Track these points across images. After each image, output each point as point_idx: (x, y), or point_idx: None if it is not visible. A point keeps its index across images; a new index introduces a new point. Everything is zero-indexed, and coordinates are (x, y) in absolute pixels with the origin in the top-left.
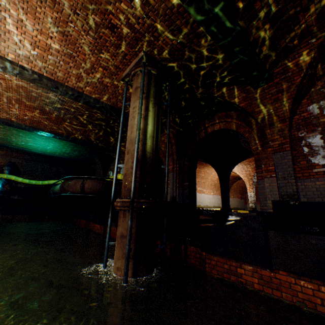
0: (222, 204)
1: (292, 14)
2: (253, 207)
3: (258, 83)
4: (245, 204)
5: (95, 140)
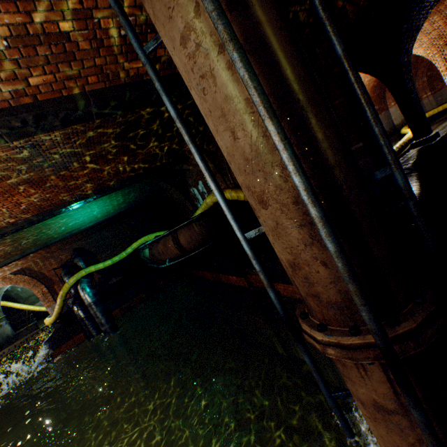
0: (413, 133)
1: None
2: None
3: None
4: None
5: (143, 166)
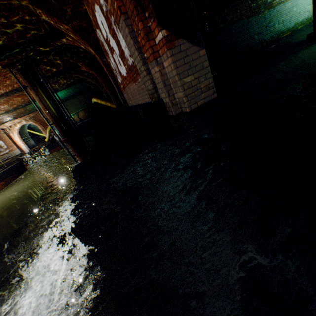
0: None
1: (8, 24)
2: None
3: (59, 37)
4: None
5: (64, 85)
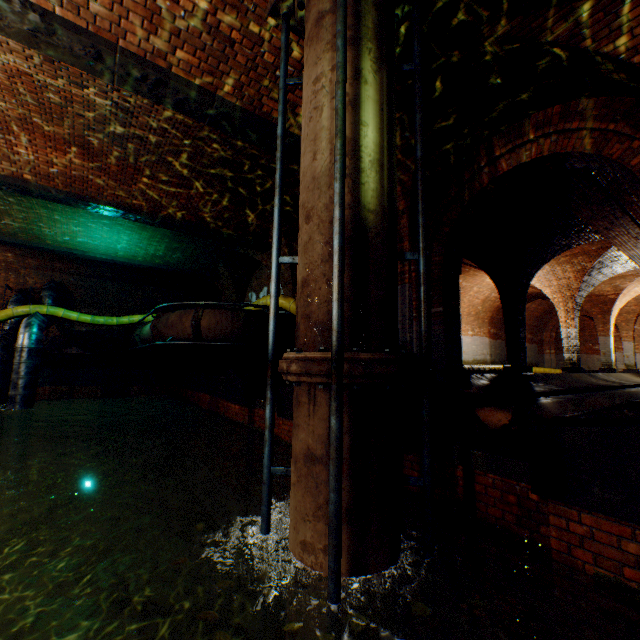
0: (508, 356)
1: None
2: (574, 362)
3: None
4: (539, 354)
5: (215, 221)
